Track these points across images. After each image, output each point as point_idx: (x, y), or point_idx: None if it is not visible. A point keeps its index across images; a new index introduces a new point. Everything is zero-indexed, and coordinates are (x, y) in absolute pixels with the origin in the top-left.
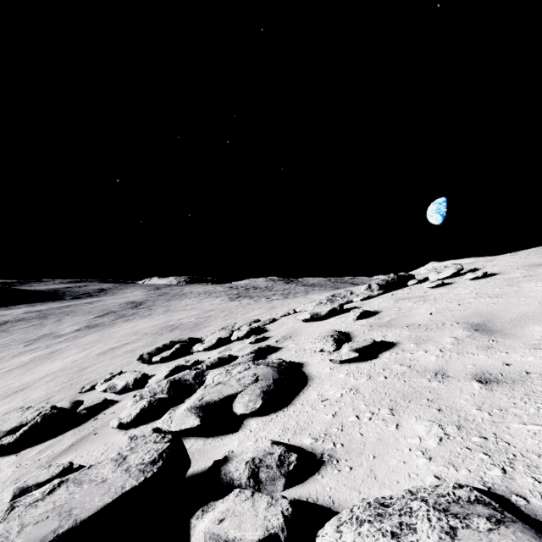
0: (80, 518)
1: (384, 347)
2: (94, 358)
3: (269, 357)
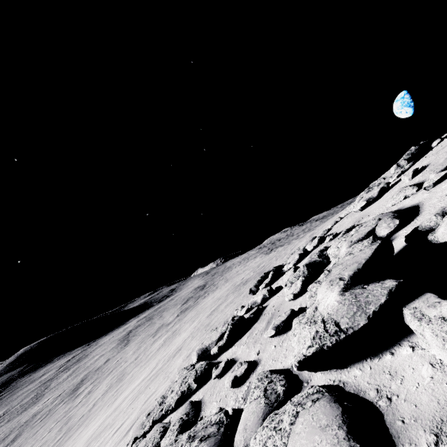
0: (366, 258)
1: None
2: (207, 319)
3: None
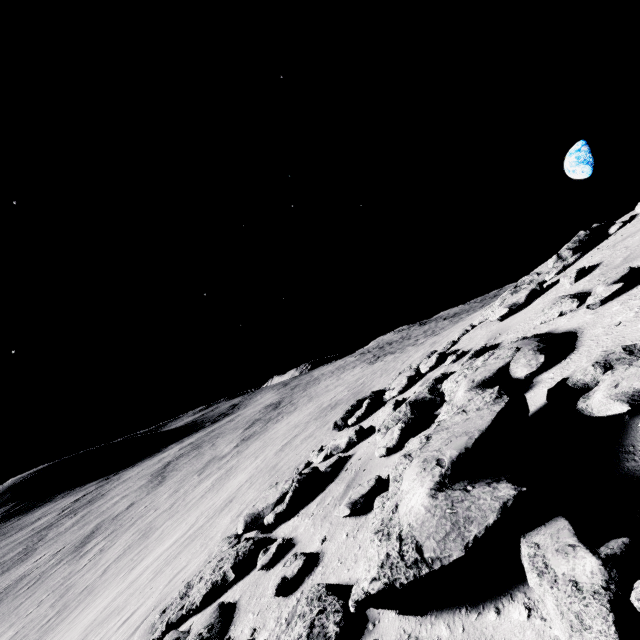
0: (481, 429)
1: None
2: (275, 457)
3: None
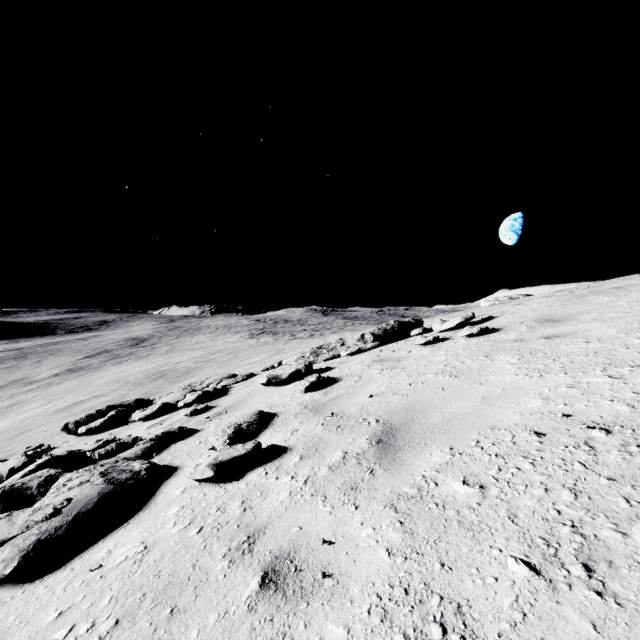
0: None
1: (270, 456)
2: (47, 417)
3: (170, 448)
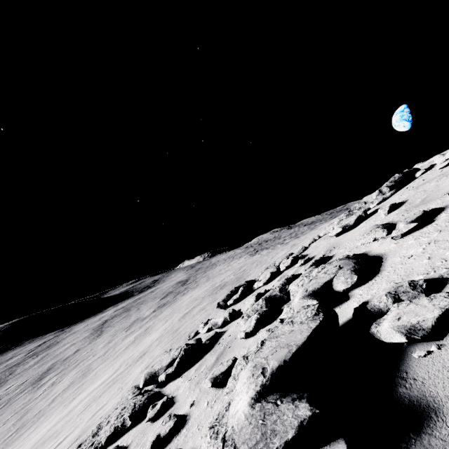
0: (298, 344)
1: (435, 213)
2: (178, 323)
3: None
